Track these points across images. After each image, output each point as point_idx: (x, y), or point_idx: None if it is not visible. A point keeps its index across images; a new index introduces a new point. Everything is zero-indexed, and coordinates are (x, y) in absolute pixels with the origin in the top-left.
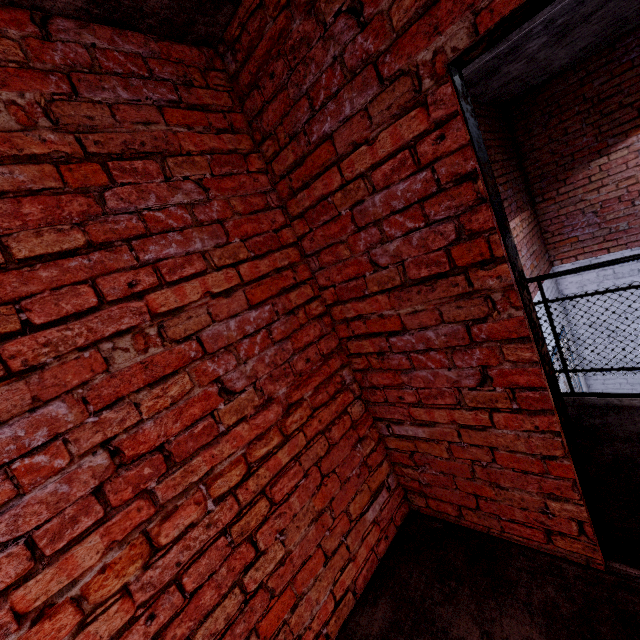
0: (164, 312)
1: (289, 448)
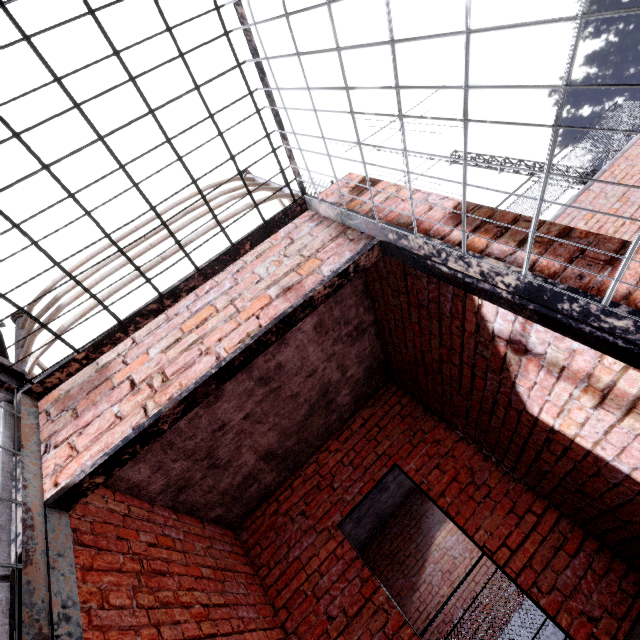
0: None
1: None
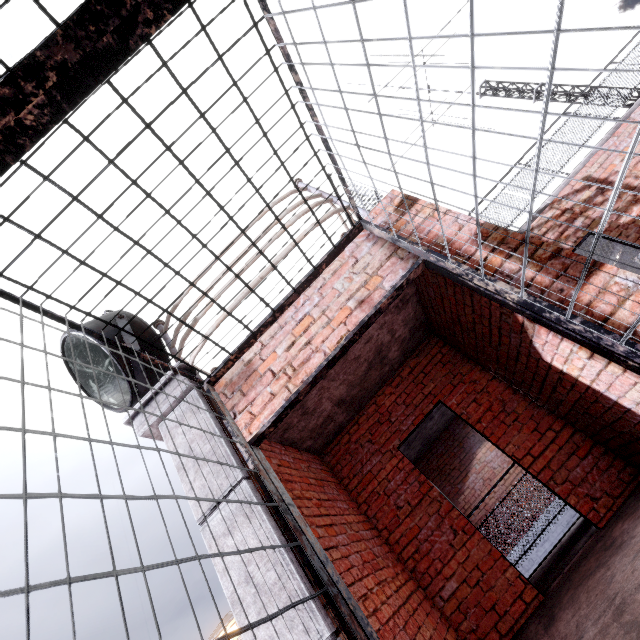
0: (349, 522)
1: (405, 589)
